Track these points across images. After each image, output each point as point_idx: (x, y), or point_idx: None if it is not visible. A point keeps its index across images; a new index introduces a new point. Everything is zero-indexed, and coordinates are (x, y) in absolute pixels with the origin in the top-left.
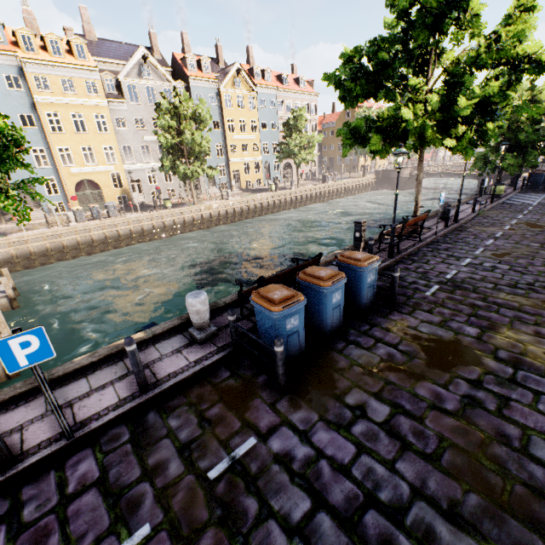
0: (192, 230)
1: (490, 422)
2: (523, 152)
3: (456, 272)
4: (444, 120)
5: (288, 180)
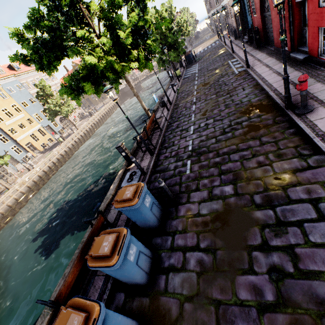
0: (22, 206)
1: (303, 291)
2: (175, 48)
3: (192, 142)
4: (120, 52)
5: (69, 127)
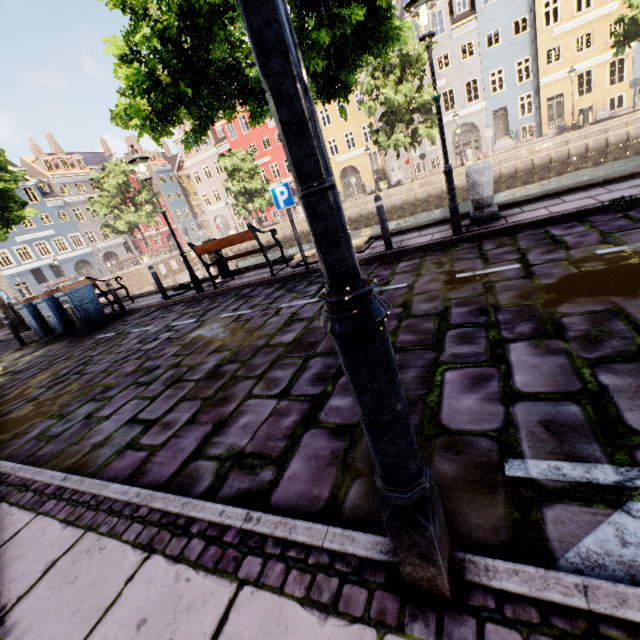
0: (402, 216)
1: None
2: None
3: (144, 329)
4: None
5: None
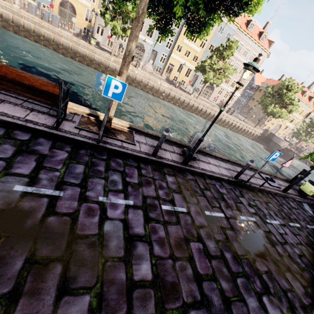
0: (97, 69)
1: None
2: None
3: None
4: None
5: (205, 96)
